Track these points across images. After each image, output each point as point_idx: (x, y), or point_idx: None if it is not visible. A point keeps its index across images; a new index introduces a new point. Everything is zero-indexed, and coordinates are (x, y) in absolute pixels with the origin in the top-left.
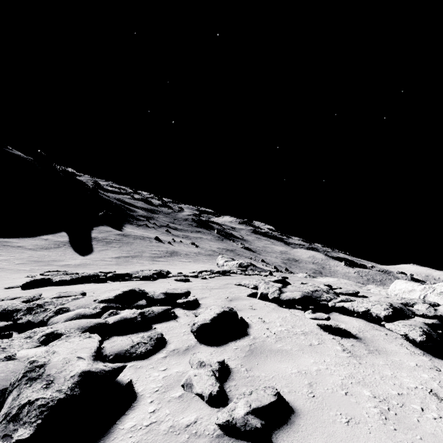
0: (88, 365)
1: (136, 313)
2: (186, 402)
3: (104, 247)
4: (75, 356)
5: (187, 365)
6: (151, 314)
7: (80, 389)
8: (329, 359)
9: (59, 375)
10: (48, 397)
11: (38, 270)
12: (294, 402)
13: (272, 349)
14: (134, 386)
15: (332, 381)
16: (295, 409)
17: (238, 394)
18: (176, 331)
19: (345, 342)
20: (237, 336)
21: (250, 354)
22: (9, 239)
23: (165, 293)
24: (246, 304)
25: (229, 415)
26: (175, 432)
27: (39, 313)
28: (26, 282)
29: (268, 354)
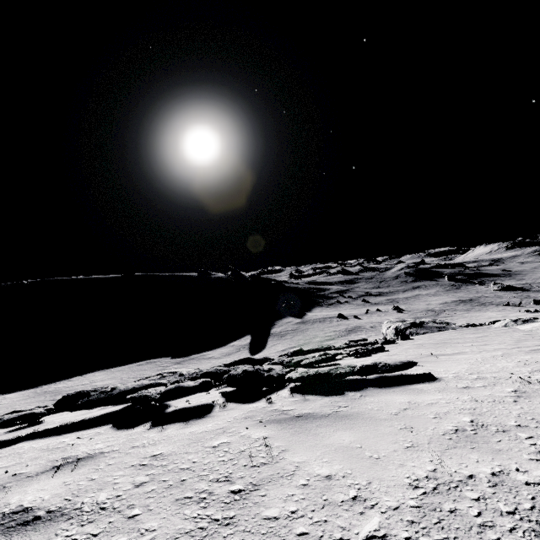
0: None
1: None
2: None
3: (276, 341)
4: None
5: None
6: None
7: None
8: None
9: None
10: None
11: None
12: None
13: None
14: None
15: None
16: None
17: None
18: None
19: None
20: None
21: None
22: (206, 353)
23: None
24: None
25: None
26: None
27: None
28: None
29: None
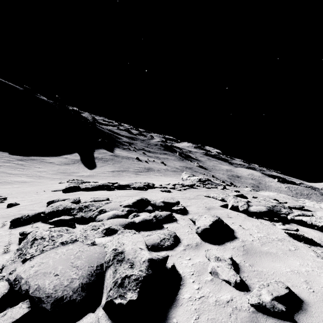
0: (150, 255)
1: (151, 216)
2: (218, 285)
3: (103, 164)
4: (137, 247)
5: (204, 257)
6: (160, 217)
7: (151, 270)
8: (310, 263)
9: (135, 260)
10: (137, 274)
11: (65, 179)
12: (300, 294)
13: (261, 251)
14: (175, 269)
15: (322, 281)
16: (303, 299)
17: (258, 284)
18: (181, 230)
19: (315, 249)
20: (229, 238)
21: (246, 253)
22: (44, 157)
23: (163, 202)
24: (222, 213)
25: (258, 299)
26: (221, 305)
27: (87, 212)
28: (65, 188)
29: (260, 255)
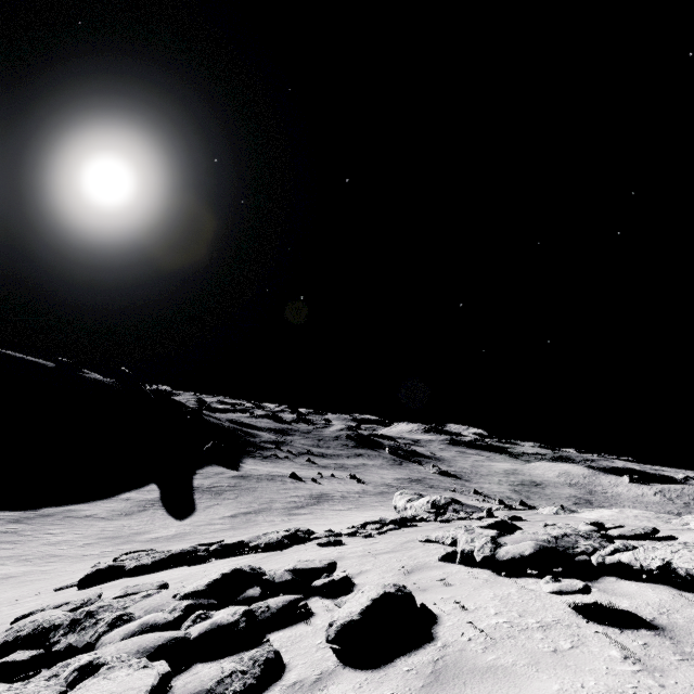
0: None
1: (237, 612)
2: None
3: (212, 501)
4: None
5: None
6: (264, 613)
7: None
8: (592, 681)
9: None
10: None
11: (111, 554)
12: None
13: (476, 667)
14: None
15: None
16: None
17: None
18: (305, 643)
19: (629, 638)
20: (413, 644)
21: (432, 682)
22: (75, 506)
23: (293, 570)
24: (436, 577)
25: None
26: None
27: (86, 629)
28: (85, 575)
29: (467, 679)
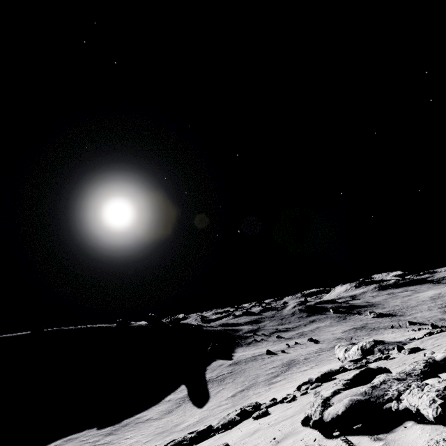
0: None
1: None
2: None
3: (219, 387)
4: None
5: None
6: None
7: None
8: None
9: None
10: None
11: (160, 445)
12: None
13: None
14: None
15: None
16: None
17: None
18: None
19: None
20: None
21: None
22: (140, 414)
23: None
24: None
25: None
26: None
27: None
28: None
29: None
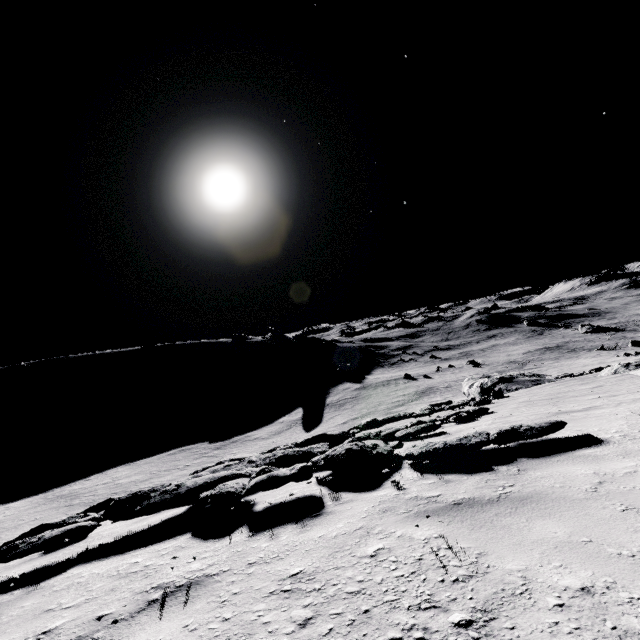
0: None
1: None
2: None
3: (334, 413)
4: None
5: None
6: None
7: None
8: None
9: None
10: None
11: None
12: None
13: None
14: None
15: None
16: None
17: None
18: None
19: (20, 560)
20: None
21: None
22: (250, 433)
23: None
24: None
25: None
26: None
27: None
28: None
29: None
